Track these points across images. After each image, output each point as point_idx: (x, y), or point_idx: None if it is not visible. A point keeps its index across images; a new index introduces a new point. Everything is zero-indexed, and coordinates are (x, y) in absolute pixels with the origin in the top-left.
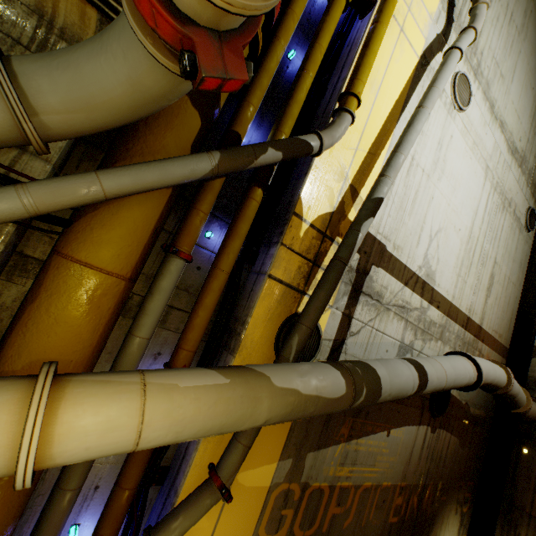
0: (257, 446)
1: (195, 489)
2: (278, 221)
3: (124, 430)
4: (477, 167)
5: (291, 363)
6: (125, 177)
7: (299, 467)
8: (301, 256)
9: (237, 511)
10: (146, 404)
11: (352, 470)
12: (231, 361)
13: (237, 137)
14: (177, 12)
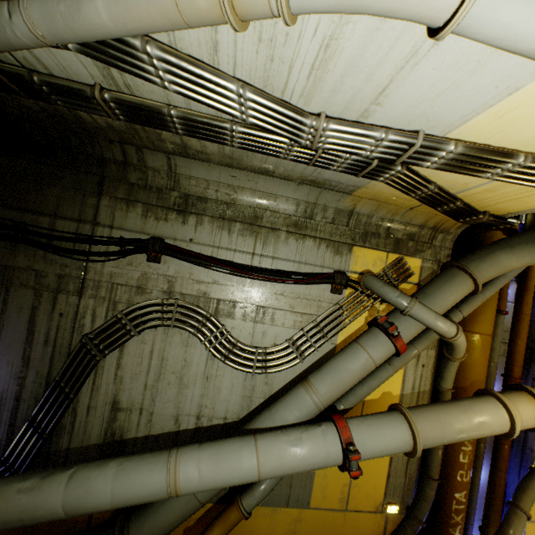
0: None
1: None
2: None
3: None
4: None
5: None
6: (492, 289)
7: None
8: None
9: None
10: None
11: None
12: None
13: (515, 231)
14: None
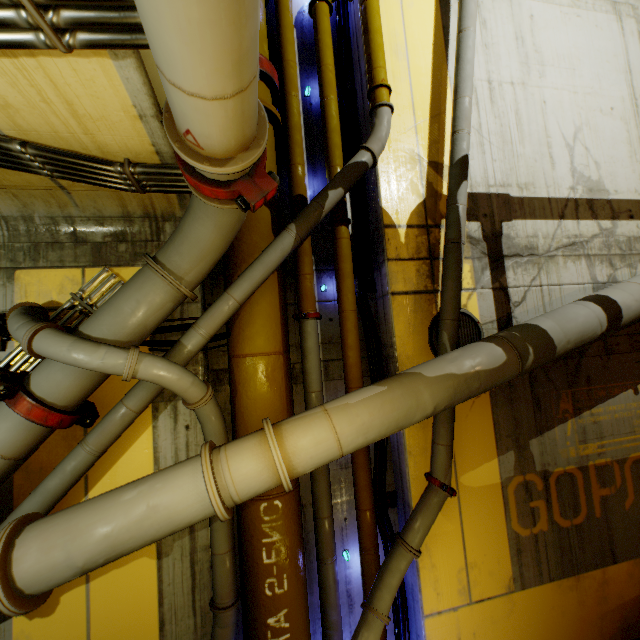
0: (465, 449)
1: (421, 495)
2: (376, 242)
3: (327, 441)
4: (596, 17)
5: (440, 356)
6: (244, 284)
7: (526, 457)
8: (413, 260)
9: (477, 511)
10: (332, 421)
11: (601, 445)
12: None
13: (301, 199)
14: (222, 184)
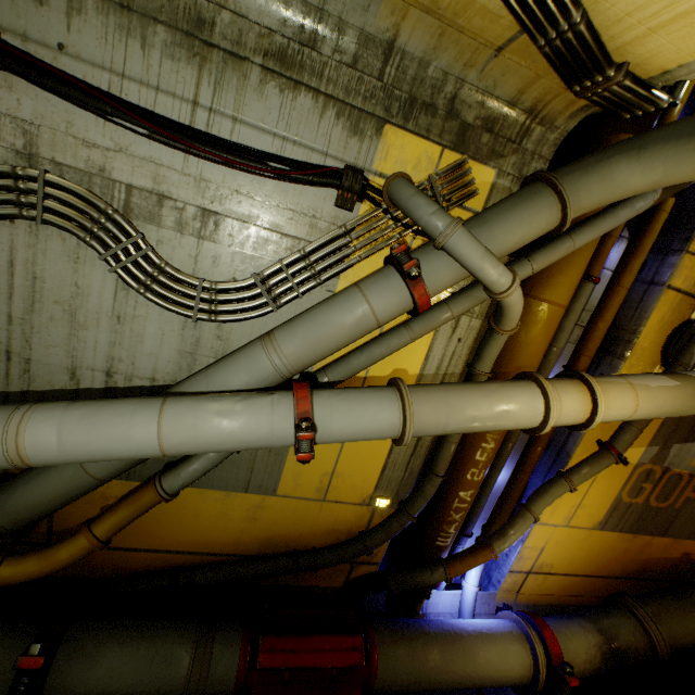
0: None
1: (592, 454)
2: (678, 224)
3: (628, 409)
4: None
5: None
6: (589, 235)
7: (663, 454)
8: None
9: (608, 476)
10: (637, 395)
11: None
12: (621, 365)
13: None
14: None
